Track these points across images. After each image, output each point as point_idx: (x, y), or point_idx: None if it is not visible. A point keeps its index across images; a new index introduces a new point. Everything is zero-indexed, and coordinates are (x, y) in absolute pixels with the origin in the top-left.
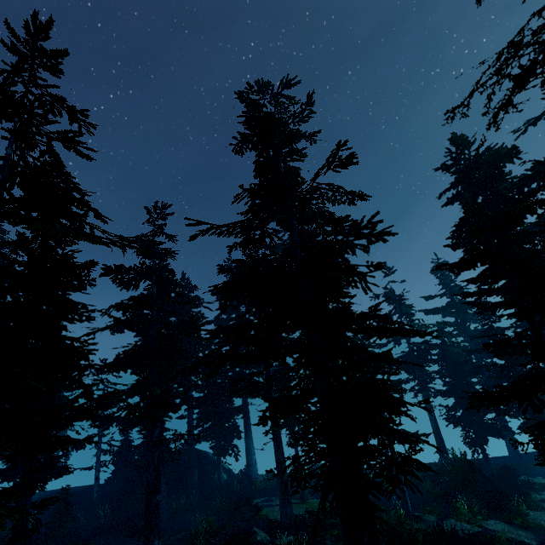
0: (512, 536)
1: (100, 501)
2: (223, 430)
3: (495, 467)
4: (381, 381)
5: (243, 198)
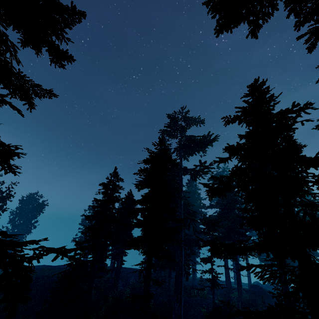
0: None
1: None
2: None
3: None
4: None
5: None
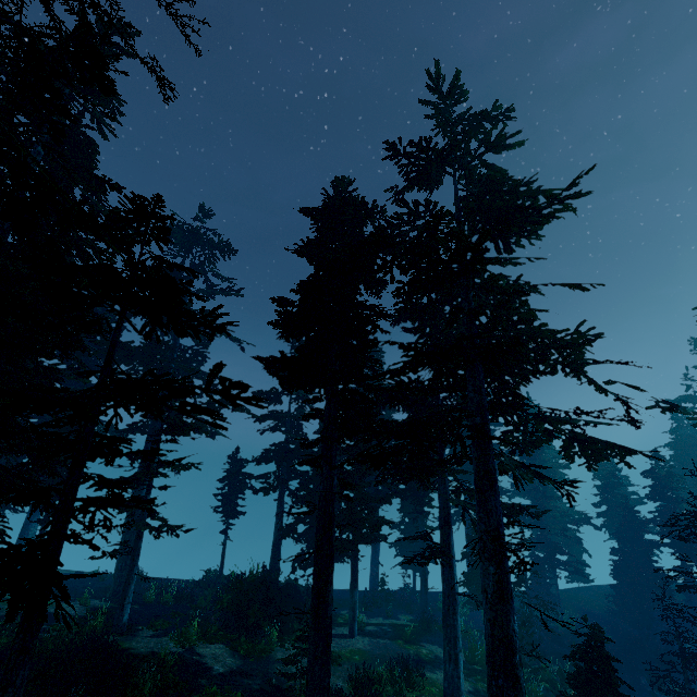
0: (209, 661)
1: None
2: None
3: (336, 598)
4: None
5: None
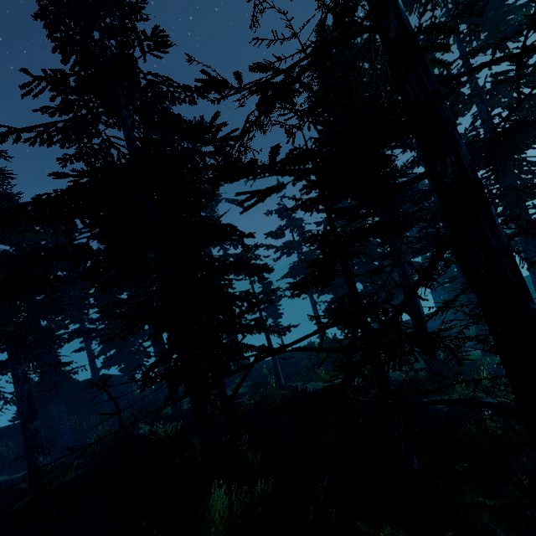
0: None
1: (3, 439)
2: (129, 354)
3: None
4: (223, 286)
5: (43, 91)
